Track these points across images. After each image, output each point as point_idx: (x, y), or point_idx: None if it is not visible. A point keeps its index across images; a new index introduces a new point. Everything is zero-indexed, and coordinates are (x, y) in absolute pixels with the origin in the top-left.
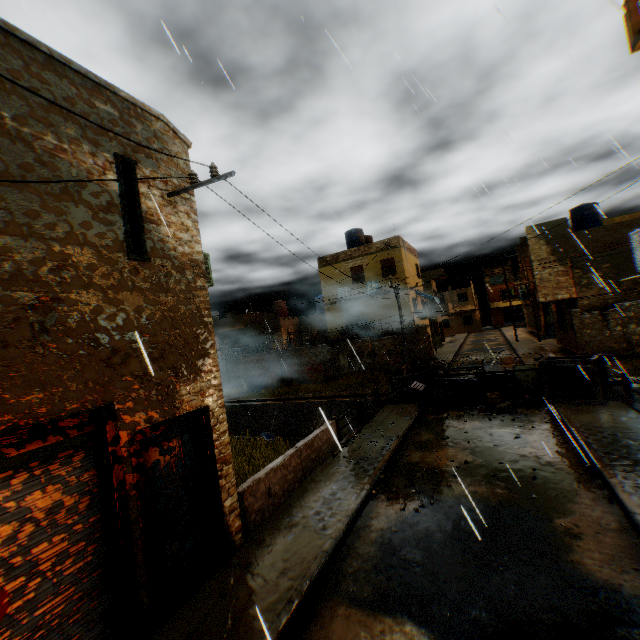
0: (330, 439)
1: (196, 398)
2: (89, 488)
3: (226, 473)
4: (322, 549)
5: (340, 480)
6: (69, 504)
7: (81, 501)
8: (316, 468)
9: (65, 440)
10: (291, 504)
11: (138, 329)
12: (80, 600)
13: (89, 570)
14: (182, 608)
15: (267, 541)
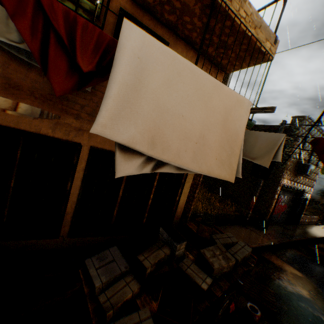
0: (314, 220)
1: (307, 194)
2: (293, 200)
3: (303, 210)
4: (322, 235)
5: (320, 229)
6: (291, 200)
7: (292, 201)
8: (309, 224)
9: (297, 192)
10: (307, 226)
11: (309, 179)
12: (286, 213)
13: (288, 211)
14: (294, 225)
15: (305, 227)
